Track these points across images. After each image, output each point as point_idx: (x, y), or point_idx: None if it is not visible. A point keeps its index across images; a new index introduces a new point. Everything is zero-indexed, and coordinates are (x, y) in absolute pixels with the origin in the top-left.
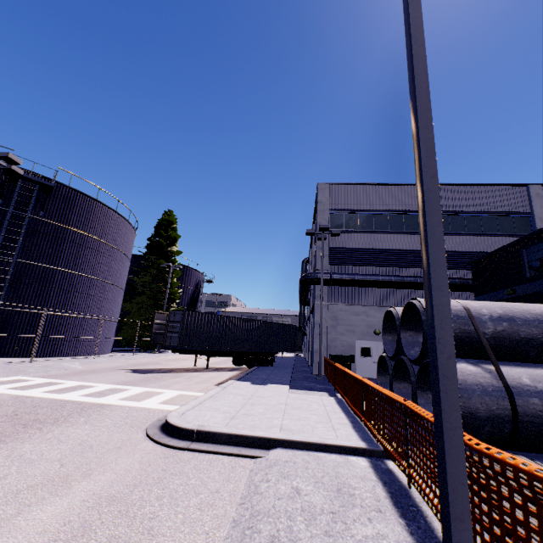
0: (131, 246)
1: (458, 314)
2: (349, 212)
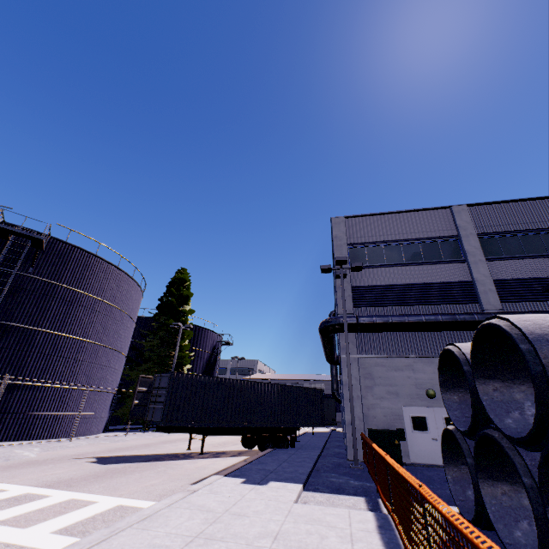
0: (136, 305)
1: None
2: (371, 245)
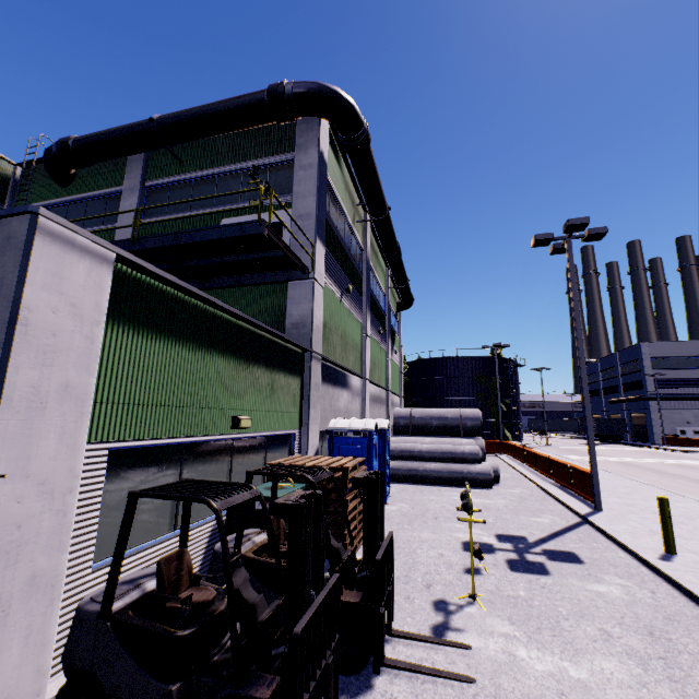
0: None
1: None
2: (661, 358)
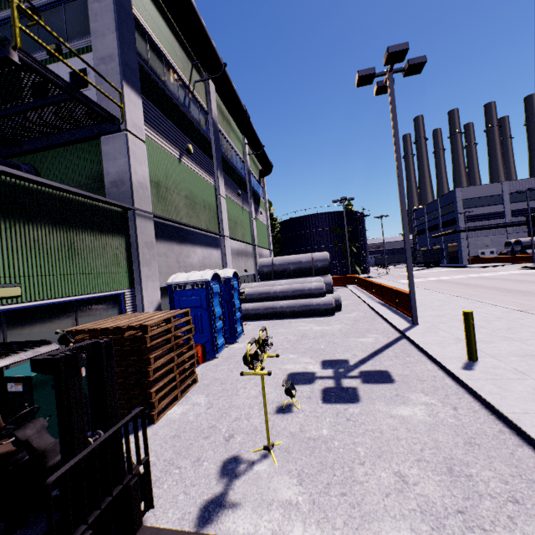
0: None
1: (528, 241)
2: (470, 199)
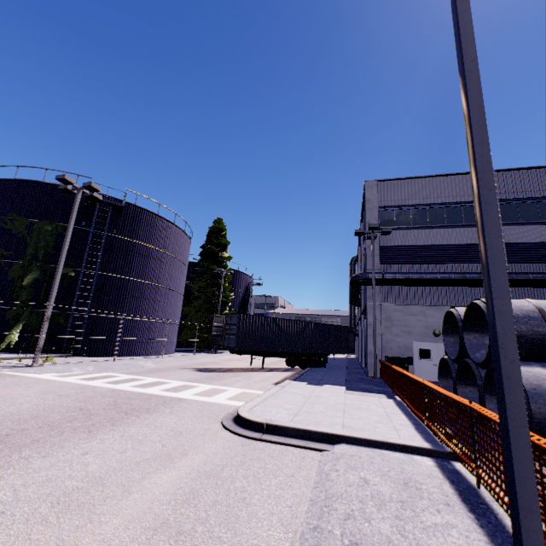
0: (188, 254)
1: (530, 315)
2: (399, 208)
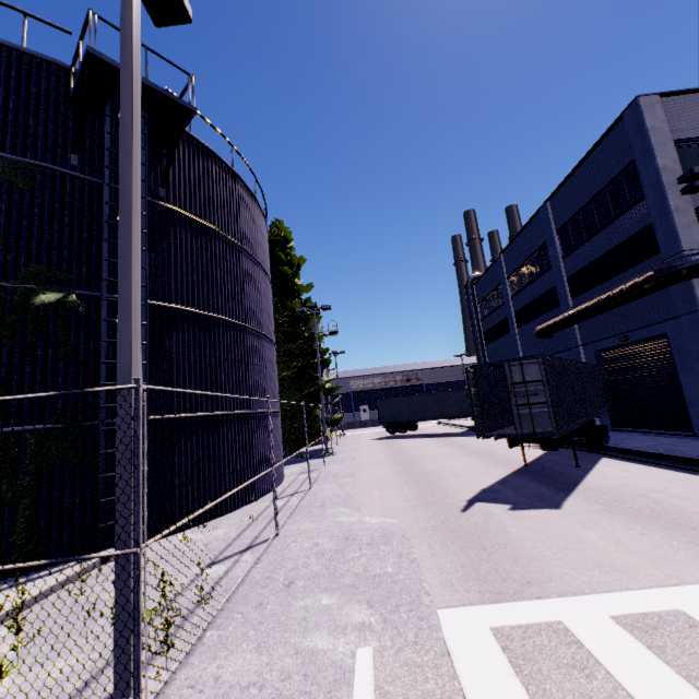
0: None
1: None
2: None
